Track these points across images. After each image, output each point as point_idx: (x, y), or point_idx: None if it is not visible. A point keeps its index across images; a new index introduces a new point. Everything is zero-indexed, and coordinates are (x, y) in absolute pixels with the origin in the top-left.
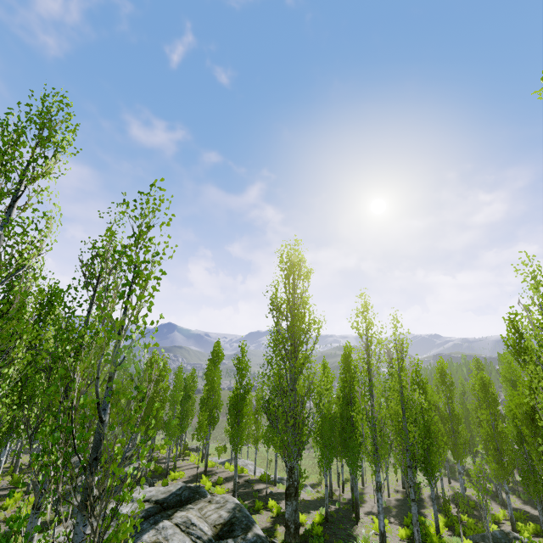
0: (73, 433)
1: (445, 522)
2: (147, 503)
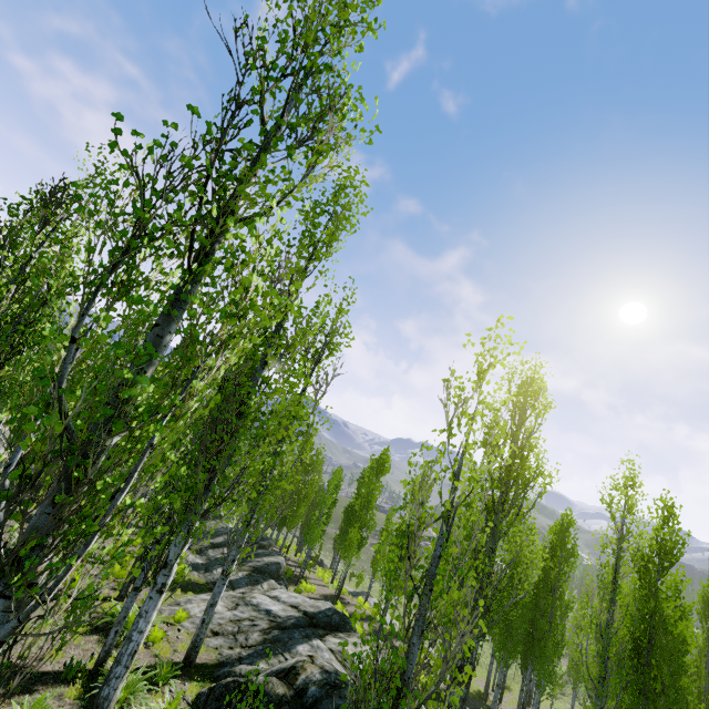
0: (409, 557)
1: None
2: (295, 610)
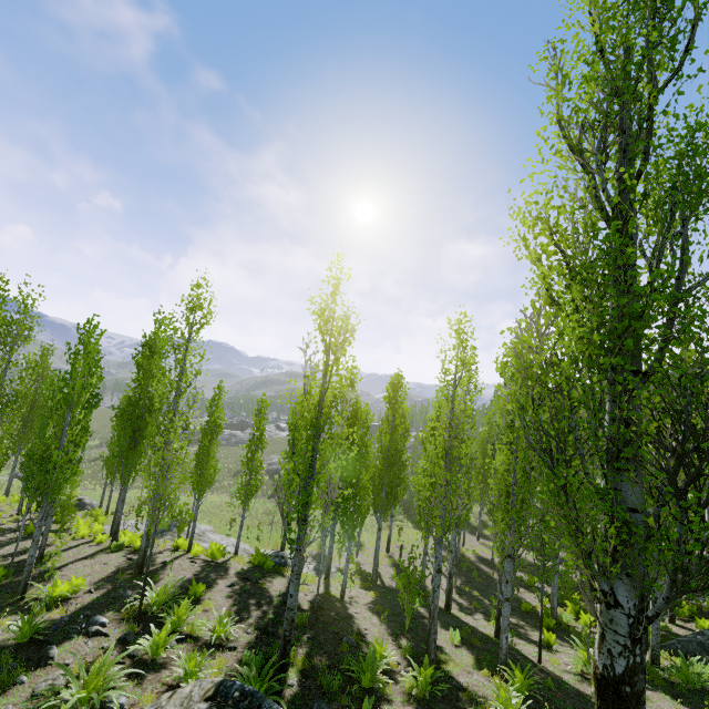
0: None
1: (576, 611)
2: None
